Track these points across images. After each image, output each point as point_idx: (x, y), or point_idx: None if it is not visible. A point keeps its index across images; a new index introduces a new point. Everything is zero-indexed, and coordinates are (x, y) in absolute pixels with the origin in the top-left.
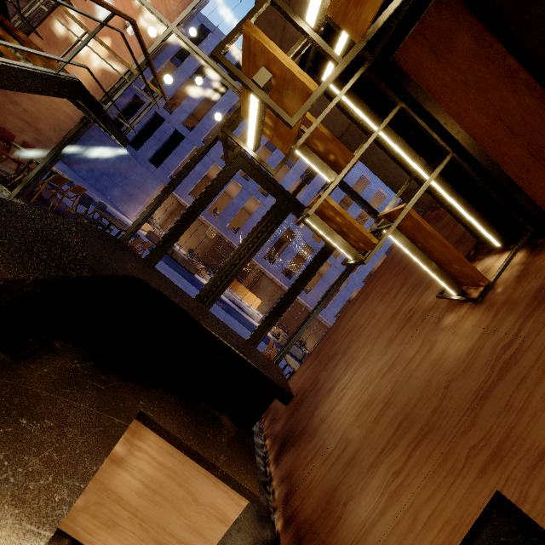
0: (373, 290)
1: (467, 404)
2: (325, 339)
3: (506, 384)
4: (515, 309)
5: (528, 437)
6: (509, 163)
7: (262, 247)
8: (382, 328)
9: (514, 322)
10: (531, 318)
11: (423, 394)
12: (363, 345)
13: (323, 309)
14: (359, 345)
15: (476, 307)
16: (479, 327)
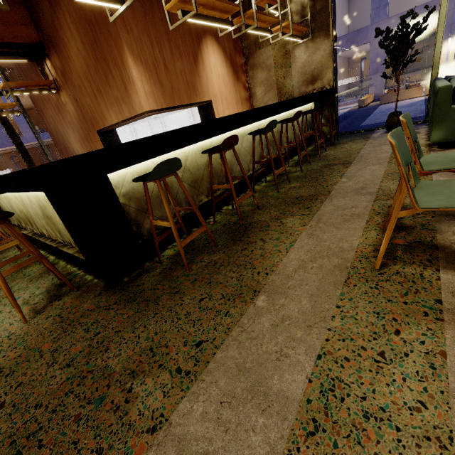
0: (40, 107)
1: (84, 120)
2: (56, 144)
3: (82, 109)
4: (65, 85)
5: (91, 116)
6: (4, 36)
7: None
8: (59, 119)
9: (69, 89)
10: (69, 86)
11: (81, 127)
12: (63, 131)
13: (47, 133)
14: (63, 132)
15: (62, 90)
16: (68, 97)
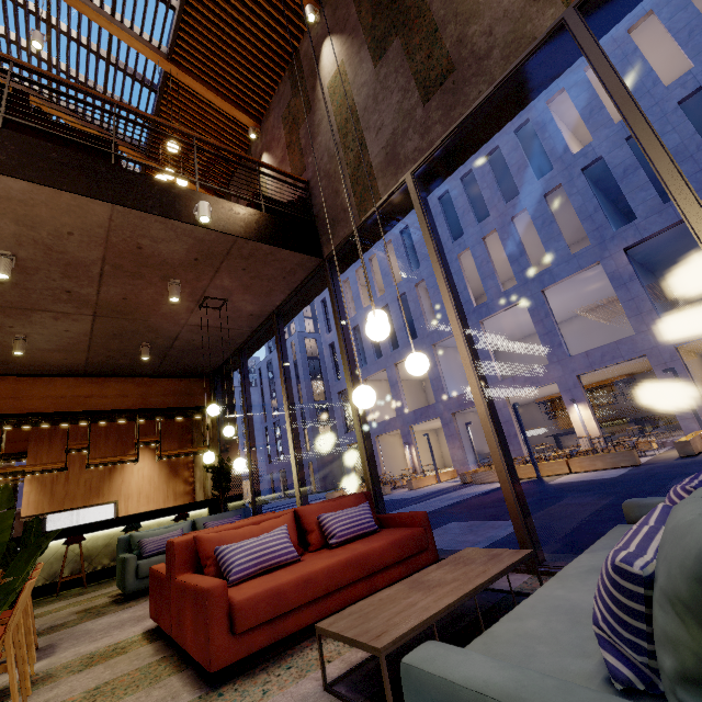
0: None
1: None
2: None
3: None
4: None
5: None
6: (6, 449)
7: (20, 489)
8: None
9: None
10: None
11: None
12: None
13: None
14: None
15: None
16: None
